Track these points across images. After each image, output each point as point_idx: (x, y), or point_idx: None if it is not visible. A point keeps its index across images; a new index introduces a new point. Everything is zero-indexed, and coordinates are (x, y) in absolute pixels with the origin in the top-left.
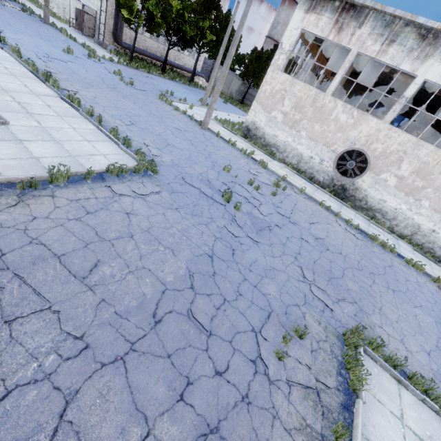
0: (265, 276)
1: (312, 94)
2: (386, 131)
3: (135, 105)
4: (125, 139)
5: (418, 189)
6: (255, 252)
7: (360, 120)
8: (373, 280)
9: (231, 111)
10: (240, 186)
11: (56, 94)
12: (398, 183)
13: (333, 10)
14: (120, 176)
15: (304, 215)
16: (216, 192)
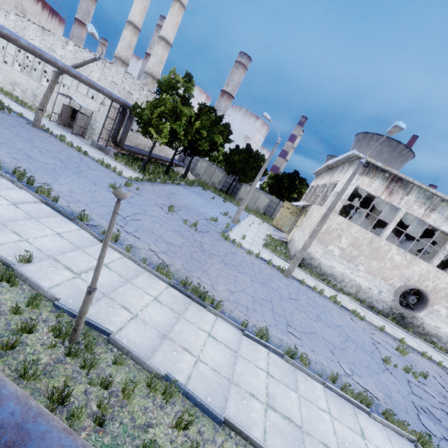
0: None
1: (368, 236)
2: (434, 273)
3: (245, 276)
4: (359, 393)
5: None
6: None
7: (413, 262)
8: None
9: (240, 216)
10: (412, 384)
11: (234, 328)
12: None
13: (383, 178)
14: None
15: None
16: (442, 426)
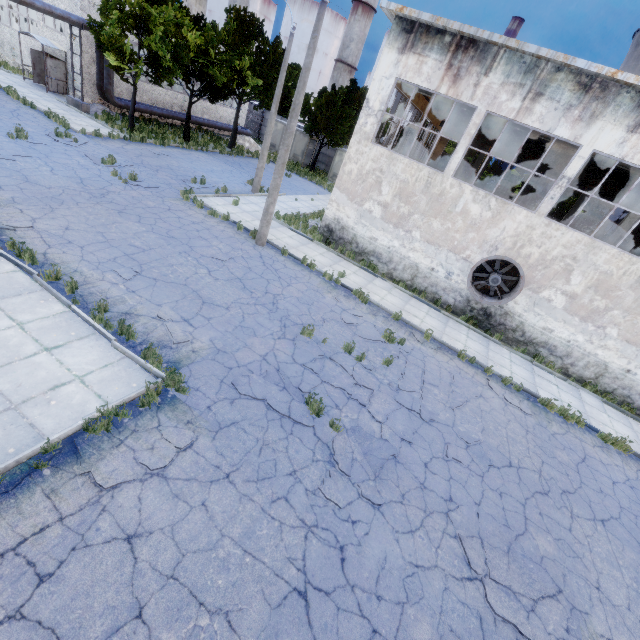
0: (407, 601)
1: (423, 175)
2: (542, 229)
3: (141, 226)
4: (122, 324)
5: (599, 311)
6: (379, 535)
7: (502, 213)
8: (569, 510)
9: (298, 191)
10: (332, 362)
11: None
12: (569, 304)
13: (442, 49)
14: (113, 430)
15: (441, 391)
16: (295, 395)
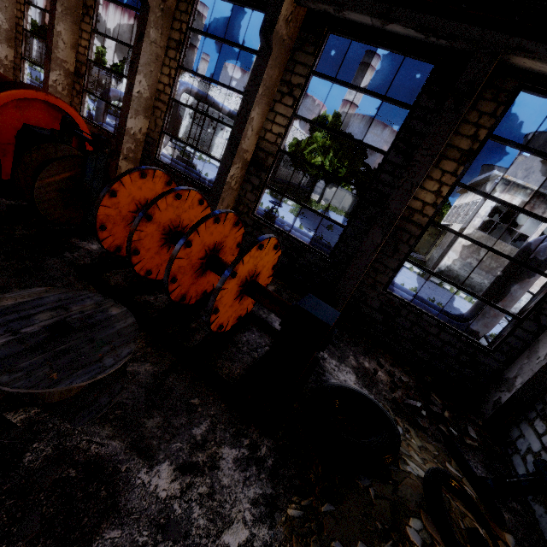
0: None
1: (508, 249)
2: None
3: None
4: None
5: None
6: None
7: None
8: None
9: None
10: None
11: None
12: None
13: (525, 195)
14: None
15: None
16: None
